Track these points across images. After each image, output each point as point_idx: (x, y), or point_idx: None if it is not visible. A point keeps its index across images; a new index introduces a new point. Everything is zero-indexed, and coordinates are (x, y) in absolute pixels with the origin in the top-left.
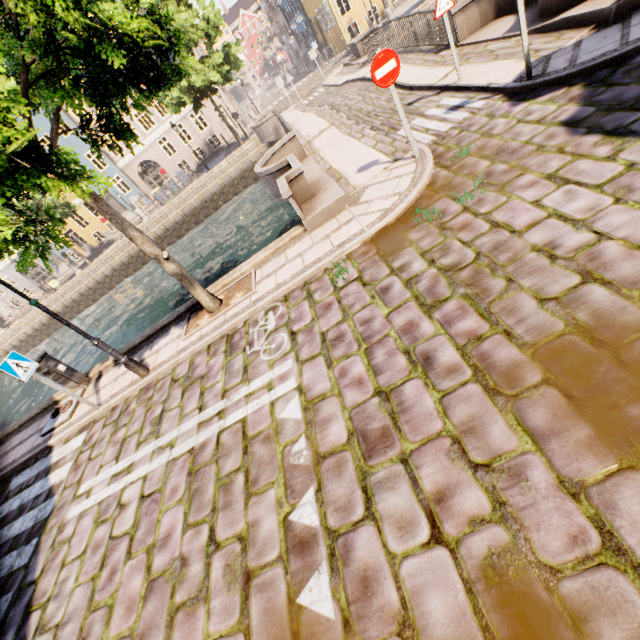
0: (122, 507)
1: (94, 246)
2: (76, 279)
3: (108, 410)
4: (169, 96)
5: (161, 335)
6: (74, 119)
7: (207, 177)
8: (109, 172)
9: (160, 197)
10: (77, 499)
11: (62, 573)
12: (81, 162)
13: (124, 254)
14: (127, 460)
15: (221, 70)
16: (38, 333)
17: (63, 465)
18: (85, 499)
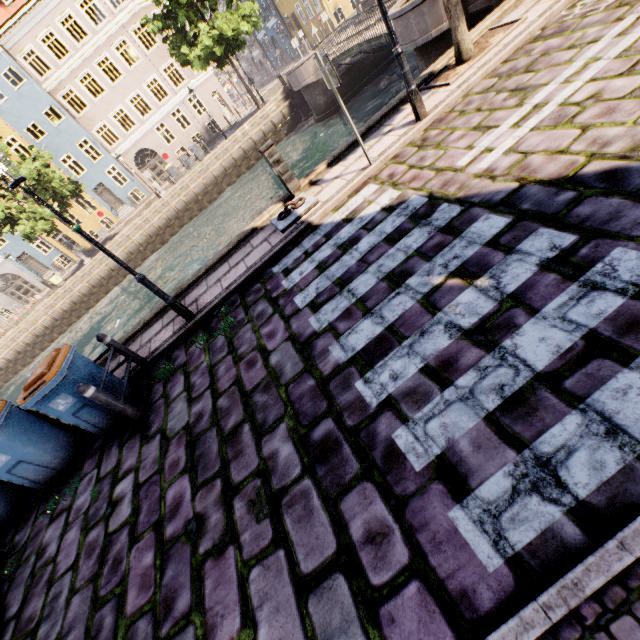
0: (592, 97)
1: (87, 248)
2: (87, 267)
3: (384, 164)
4: (197, 49)
5: (389, 118)
6: (64, 106)
7: (230, 141)
8: (104, 162)
9: (174, 173)
10: (470, 164)
11: (574, 148)
12: (72, 153)
13: (142, 233)
14: (518, 113)
15: (250, 20)
16: (39, 339)
17: (373, 201)
18: (489, 153)
